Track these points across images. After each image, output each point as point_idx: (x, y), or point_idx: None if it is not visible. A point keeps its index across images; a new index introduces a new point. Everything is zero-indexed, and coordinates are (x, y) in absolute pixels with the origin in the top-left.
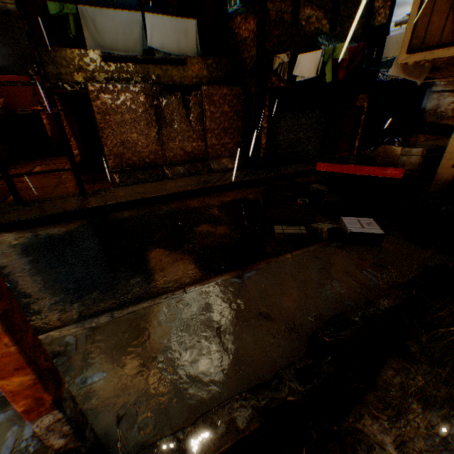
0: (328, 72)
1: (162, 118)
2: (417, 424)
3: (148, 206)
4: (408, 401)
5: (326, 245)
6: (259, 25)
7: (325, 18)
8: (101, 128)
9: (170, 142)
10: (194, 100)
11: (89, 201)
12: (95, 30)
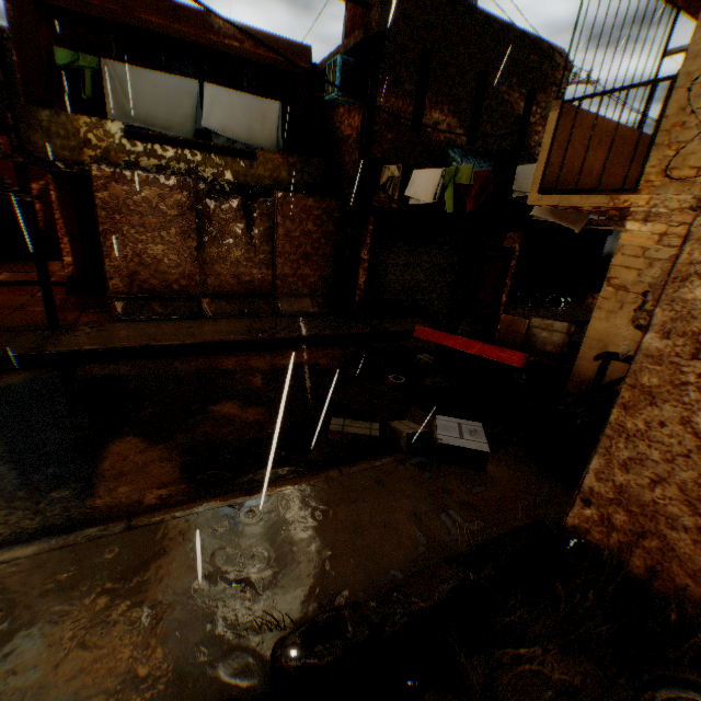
0: (449, 198)
1: (208, 227)
2: None
3: (154, 360)
4: None
5: (402, 460)
6: (365, 123)
7: (461, 127)
8: (104, 230)
9: (217, 263)
10: (262, 208)
11: (57, 340)
12: (124, 94)
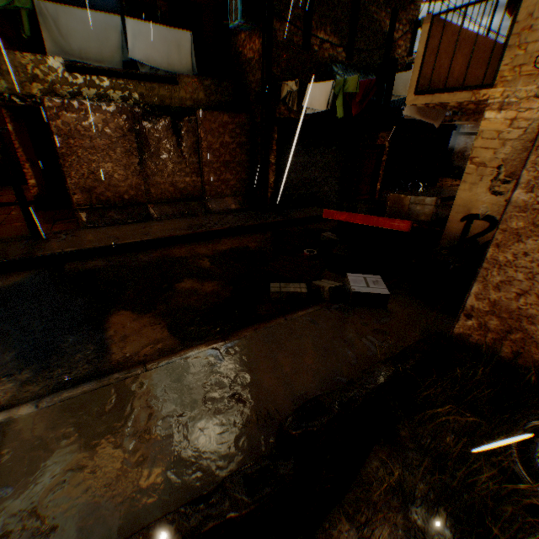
0: (339, 106)
1: (146, 145)
2: (379, 535)
3: (122, 255)
4: (391, 497)
5: (327, 306)
6: (265, 46)
7: (341, 45)
8: (62, 154)
9: (156, 175)
10: (187, 126)
11: (42, 246)
12: (58, 32)
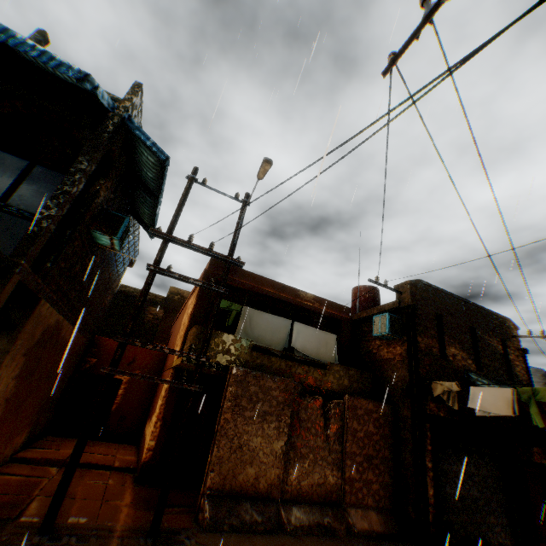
0: (534, 413)
1: (296, 422)
2: None
3: None
4: None
5: None
6: (412, 351)
7: (468, 357)
8: (223, 419)
9: (298, 459)
10: (335, 408)
11: None
12: (249, 324)
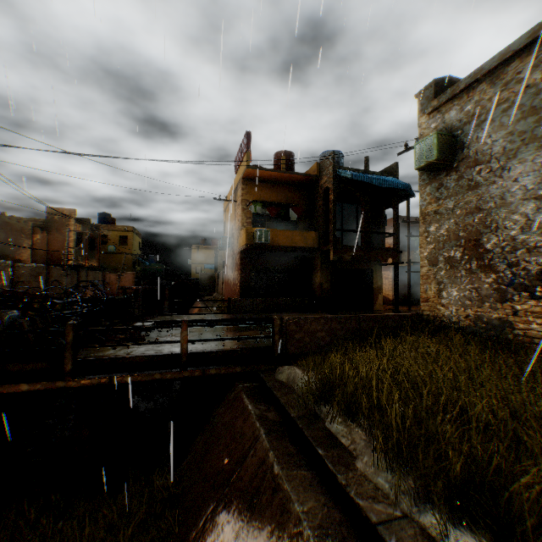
0: None
1: None
2: None
3: None
4: None
5: None
6: None
7: None
8: None
9: None
10: None
11: None
12: None
